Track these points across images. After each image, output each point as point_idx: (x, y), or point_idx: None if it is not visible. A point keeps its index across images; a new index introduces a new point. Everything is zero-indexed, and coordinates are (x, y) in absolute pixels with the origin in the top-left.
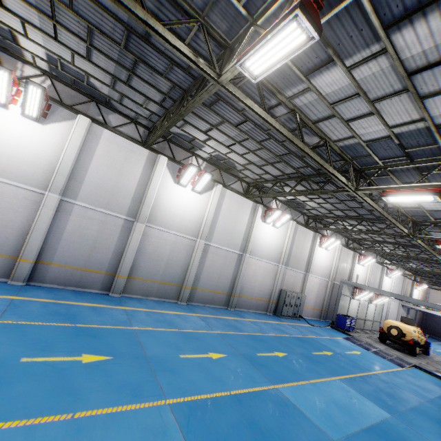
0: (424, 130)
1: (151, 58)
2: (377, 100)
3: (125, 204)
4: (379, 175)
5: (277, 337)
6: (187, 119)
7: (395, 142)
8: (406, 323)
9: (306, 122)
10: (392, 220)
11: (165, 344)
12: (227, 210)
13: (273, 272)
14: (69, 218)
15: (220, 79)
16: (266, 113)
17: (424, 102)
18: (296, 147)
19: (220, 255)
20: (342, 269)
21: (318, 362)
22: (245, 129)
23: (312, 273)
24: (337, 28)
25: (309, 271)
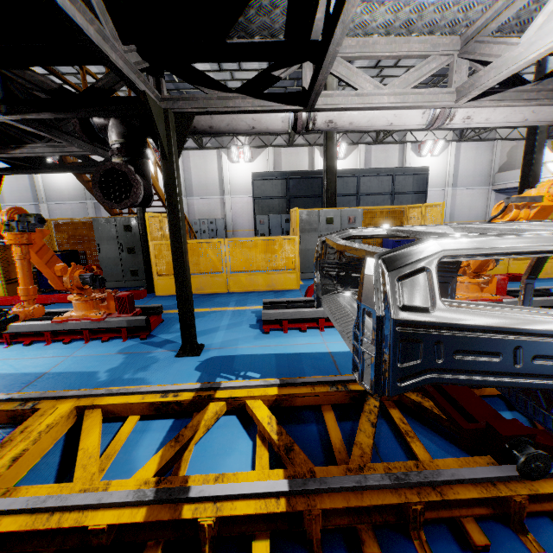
0: None
1: None
2: None
3: (31, 196)
4: None
5: None
6: None
7: None
8: None
9: None
10: None
11: None
12: None
13: None
14: None
15: None
16: None
17: None
18: None
19: None
20: None
21: None
22: None
23: (235, 195)
24: None
25: (224, 193)
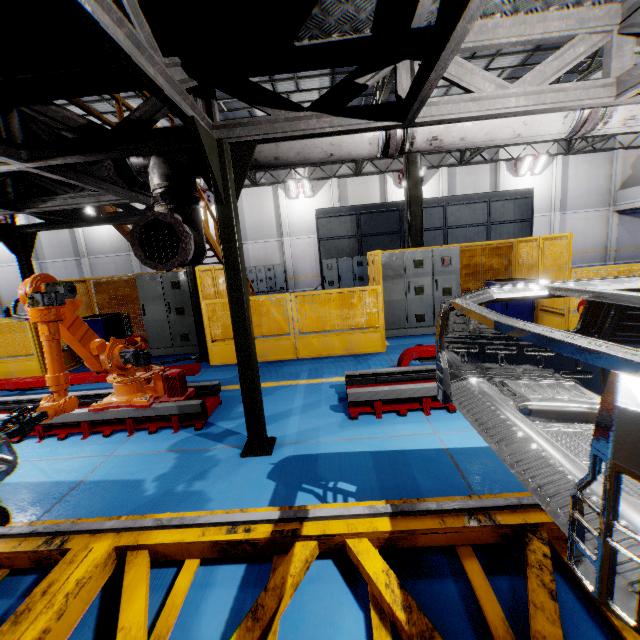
0: None
1: None
2: None
3: (71, 250)
4: None
5: None
6: None
7: None
8: None
9: None
10: None
11: None
12: None
13: None
14: (49, 271)
15: None
16: None
17: None
18: None
19: None
20: None
21: None
22: None
23: (295, 236)
24: None
25: (282, 235)
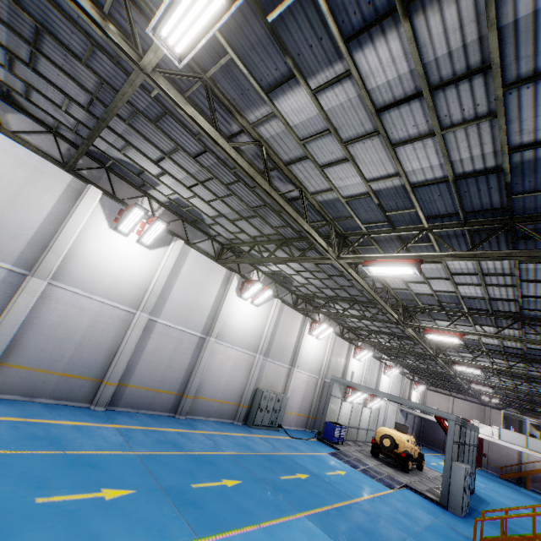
0: (401, 189)
1: (61, 30)
2: (349, 141)
3: (16, 248)
4: (364, 244)
5: (235, 457)
6: (129, 139)
7: (375, 201)
8: (400, 431)
9: (276, 161)
10: (381, 302)
11: (17, 480)
12: (188, 275)
13: (247, 364)
14: None
15: (142, 63)
16: (216, 132)
17: (397, 151)
18: (261, 189)
19: (171, 337)
20: (336, 364)
21: (284, 490)
22: (207, 163)
23: (299, 368)
24: (294, 30)
25: (294, 364)
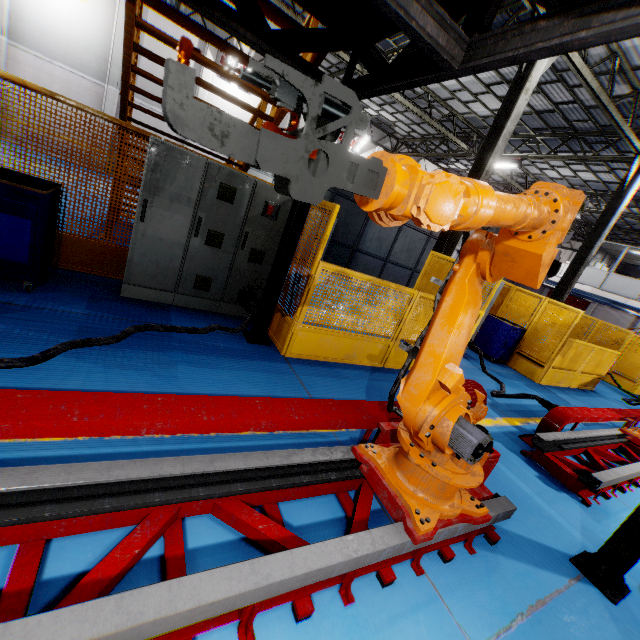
0: None
1: None
2: None
3: None
4: None
5: None
6: None
7: None
8: None
9: None
10: None
11: None
12: None
13: (92, 97)
14: None
15: None
16: None
17: None
18: None
19: None
20: None
21: None
22: None
23: None
24: None
25: None
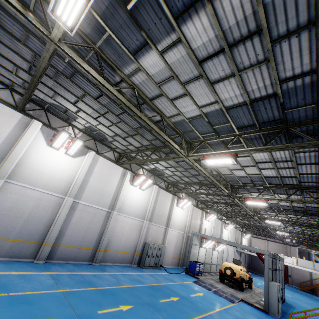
0: (220, 111)
1: (6, 23)
2: (186, 82)
3: None
4: (203, 147)
5: (130, 289)
6: (56, 90)
7: (206, 119)
8: (236, 264)
9: (144, 98)
10: (216, 183)
11: None
12: (98, 173)
13: (138, 227)
14: None
15: (52, 36)
16: (104, 79)
17: (214, 87)
18: (135, 114)
19: (88, 212)
20: (194, 224)
21: (161, 309)
22: (104, 102)
23: (171, 228)
24: (144, 14)
25: (168, 225)
